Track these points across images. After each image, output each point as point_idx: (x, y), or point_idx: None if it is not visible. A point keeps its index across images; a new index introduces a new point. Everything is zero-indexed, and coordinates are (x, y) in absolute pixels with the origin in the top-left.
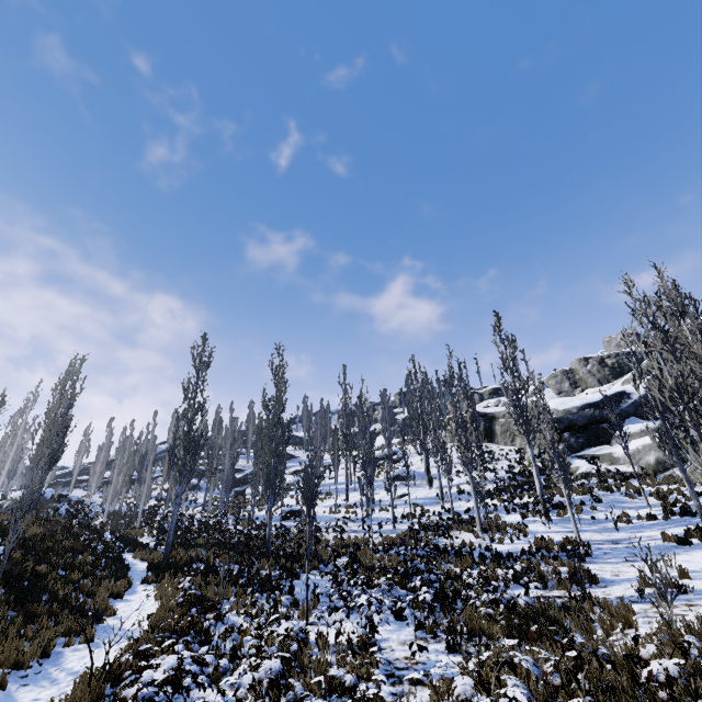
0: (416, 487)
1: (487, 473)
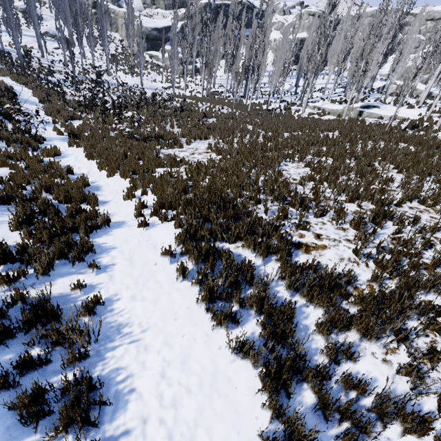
0: None
1: None
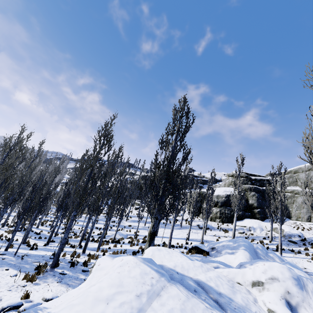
0: None
1: None
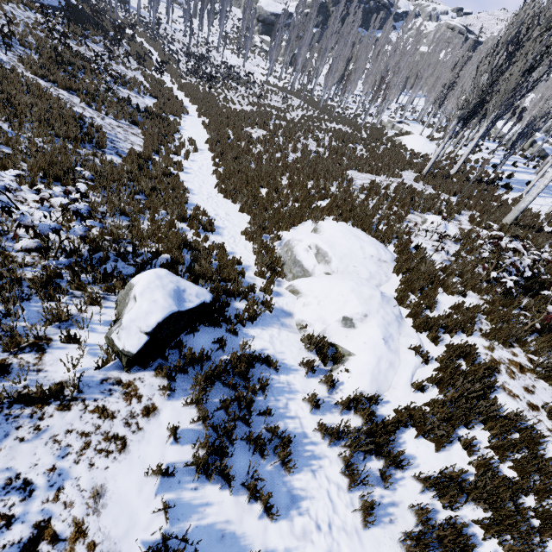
0: None
1: None
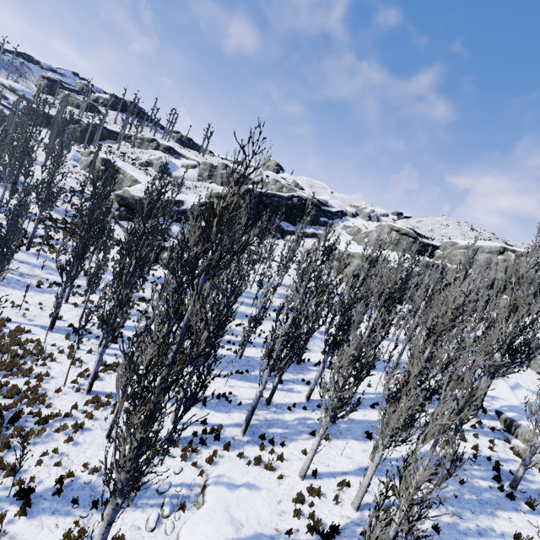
0: (1, 190)
1: (67, 205)
